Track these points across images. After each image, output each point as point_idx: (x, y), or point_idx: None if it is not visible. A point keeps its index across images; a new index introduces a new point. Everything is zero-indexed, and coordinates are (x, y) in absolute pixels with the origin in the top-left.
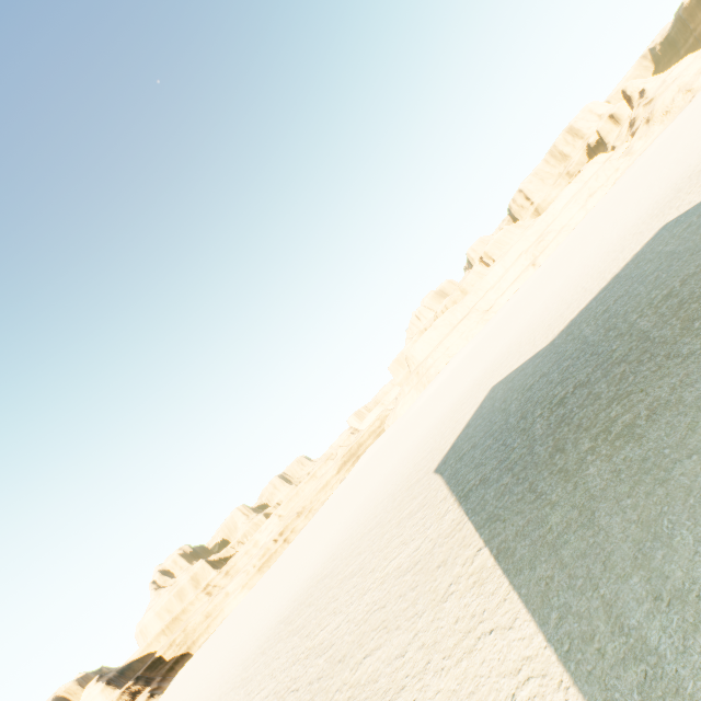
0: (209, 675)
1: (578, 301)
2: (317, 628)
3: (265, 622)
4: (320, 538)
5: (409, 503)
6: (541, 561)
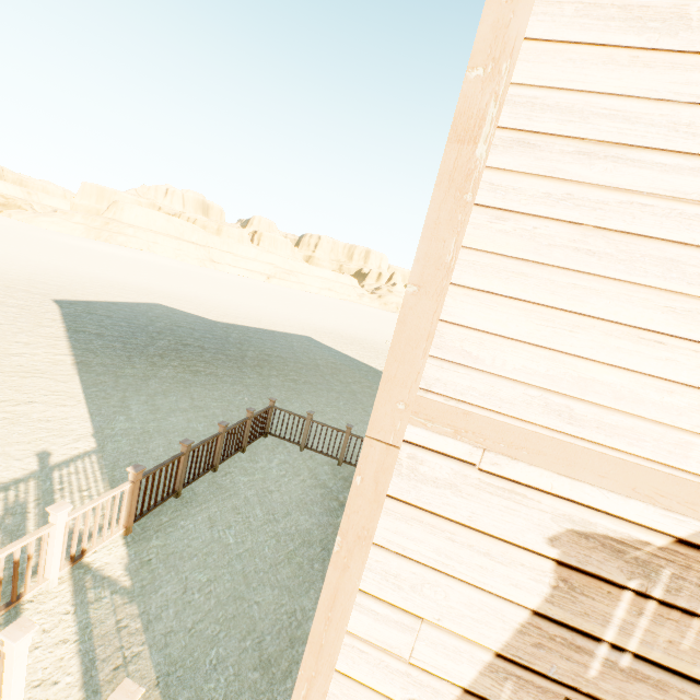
0: None
1: (251, 322)
2: None
3: None
4: None
5: (3, 295)
6: (107, 376)
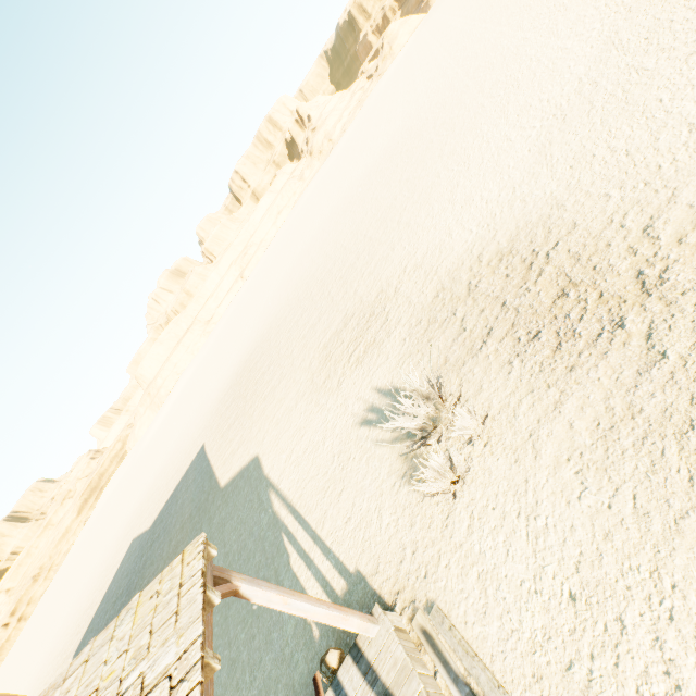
0: None
1: (176, 478)
2: None
3: None
4: (32, 658)
5: None
6: None
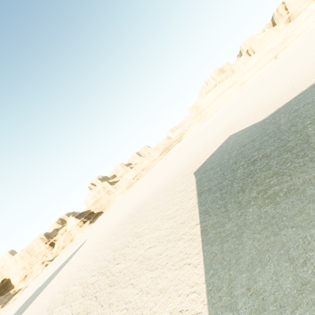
0: (107, 224)
1: (287, 96)
2: (139, 225)
3: (125, 212)
4: (148, 184)
5: (180, 185)
6: (215, 244)
